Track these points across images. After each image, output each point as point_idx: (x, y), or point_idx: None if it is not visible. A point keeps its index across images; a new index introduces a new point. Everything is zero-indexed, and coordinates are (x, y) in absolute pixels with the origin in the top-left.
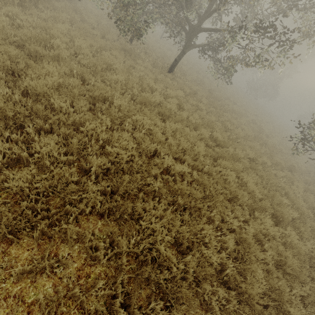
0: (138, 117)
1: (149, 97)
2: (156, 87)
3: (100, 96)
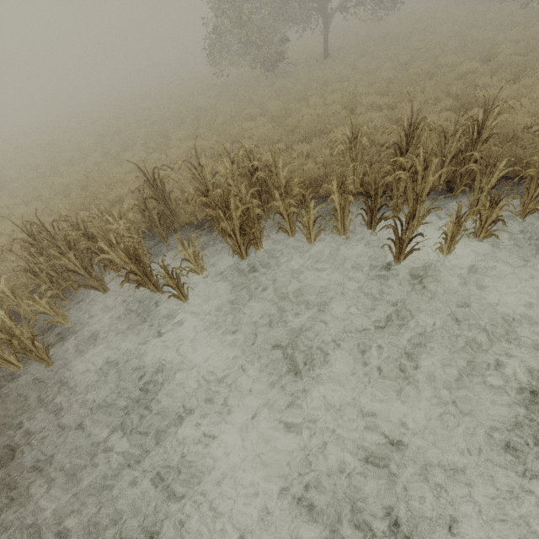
0: (329, 88)
1: (327, 79)
2: (325, 73)
3: (301, 96)
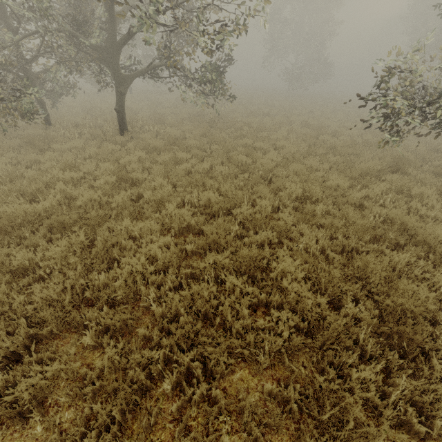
0: None
1: (19, 211)
2: (67, 176)
3: None
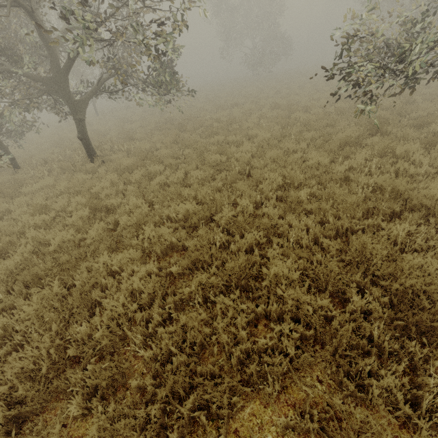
0: None
1: None
2: (38, 220)
3: None
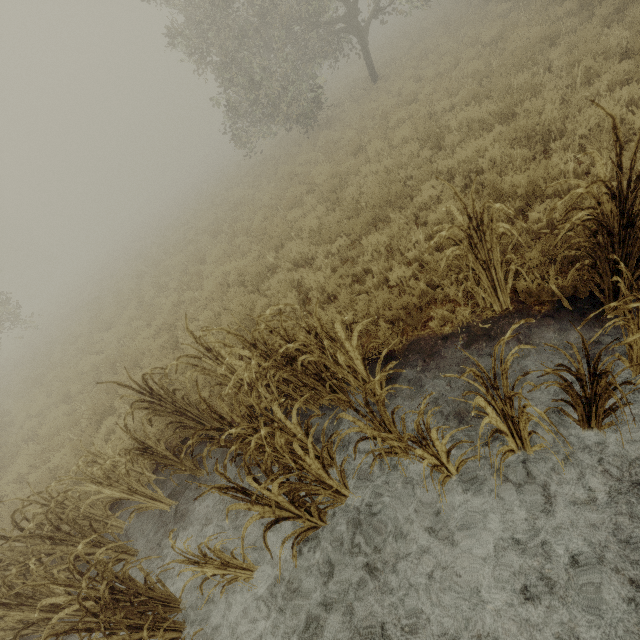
0: (392, 121)
1: (384, 109)
2: (380, 102)
3: (355, 147)
